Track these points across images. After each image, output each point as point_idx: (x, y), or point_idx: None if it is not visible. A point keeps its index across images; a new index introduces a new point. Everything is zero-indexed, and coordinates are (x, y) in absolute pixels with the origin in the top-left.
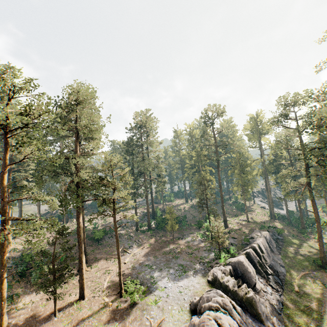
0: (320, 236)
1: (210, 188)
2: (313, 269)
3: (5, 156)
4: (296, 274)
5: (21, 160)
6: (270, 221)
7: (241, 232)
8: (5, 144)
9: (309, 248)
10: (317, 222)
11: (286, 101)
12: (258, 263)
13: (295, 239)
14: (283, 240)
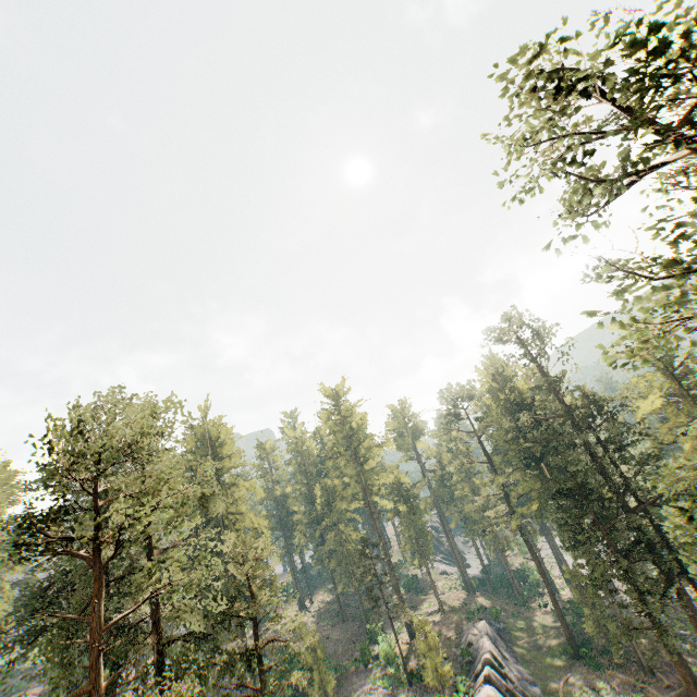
0: (554, 598)
1: (382, 560)
2: (568, 665)
3: (98, 606)
4: (555, 689)
5: (137, 605)
6: (470, 598)
7: (446, 639)
8: (97, 577)
9: (544, 629)
10: (543, 575)
11: (453, 396)
12: (508, 693)
13: (519, 620)
14: (507, 629)
